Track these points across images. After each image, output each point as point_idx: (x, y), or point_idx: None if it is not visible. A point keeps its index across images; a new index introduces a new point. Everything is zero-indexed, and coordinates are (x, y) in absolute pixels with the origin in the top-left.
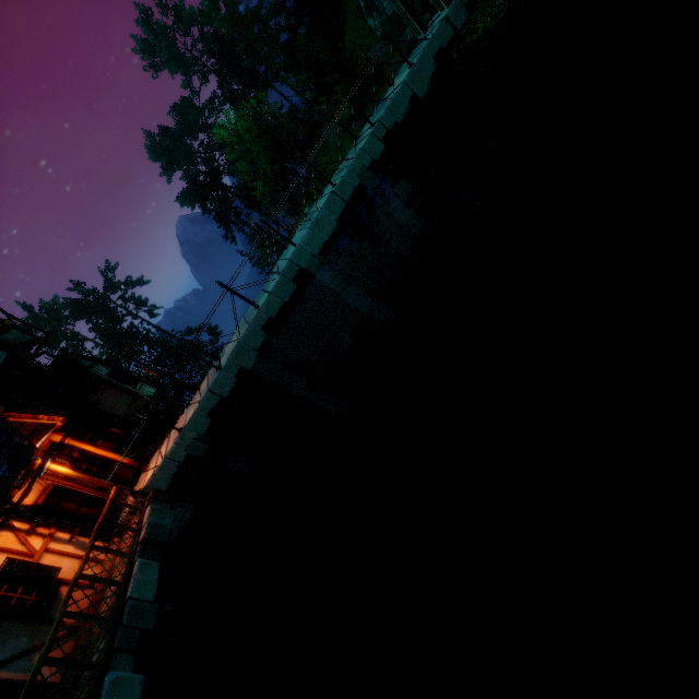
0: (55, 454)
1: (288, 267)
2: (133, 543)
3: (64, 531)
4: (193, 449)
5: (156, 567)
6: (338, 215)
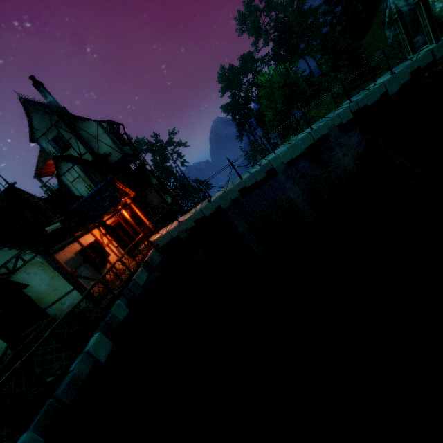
0: (127, 207)
1: (267, 164)
2: (141, 260)
3: (116, 242)
4: (181, 234)
5: (147, 274)
6: (306, 146)
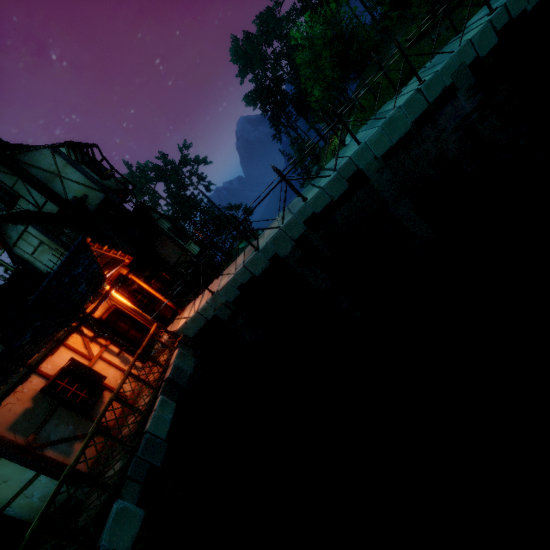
0: (118, 286)
1: (346, 165)
2: (160, 377)
3: (116, 345)
4: (220, 312)
5: (173, 407)
6: (414, 118)
